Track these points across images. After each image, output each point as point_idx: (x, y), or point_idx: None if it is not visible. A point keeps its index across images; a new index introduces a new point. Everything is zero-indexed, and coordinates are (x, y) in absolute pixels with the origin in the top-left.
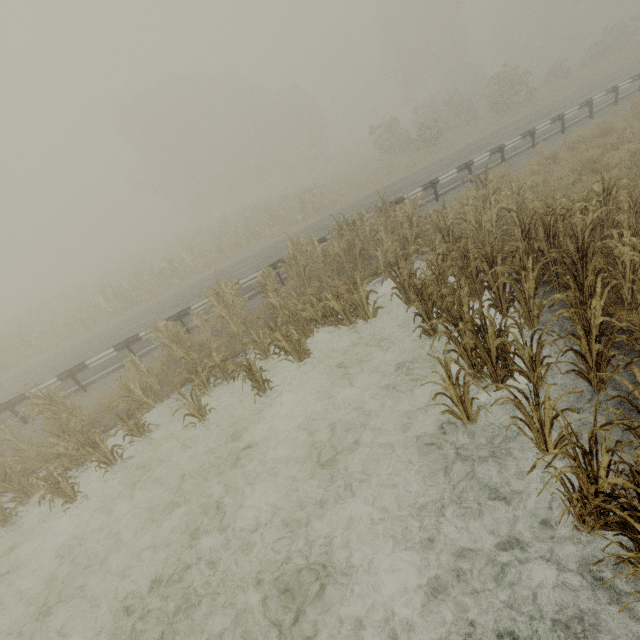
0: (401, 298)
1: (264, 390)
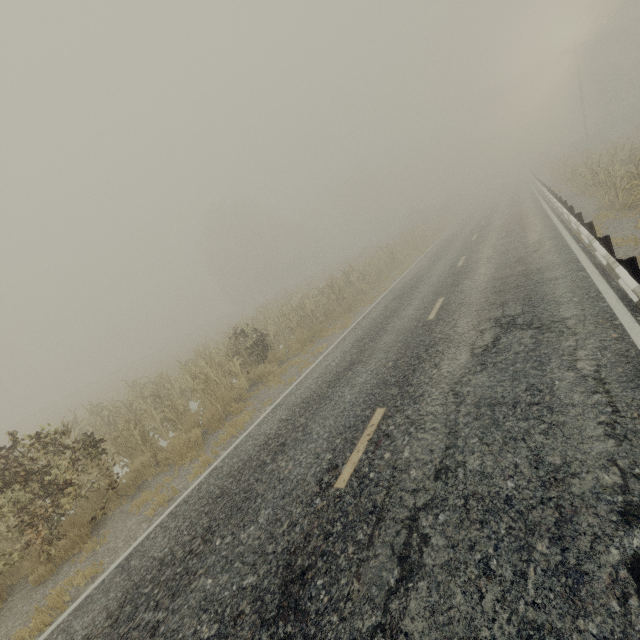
0: None
1: None
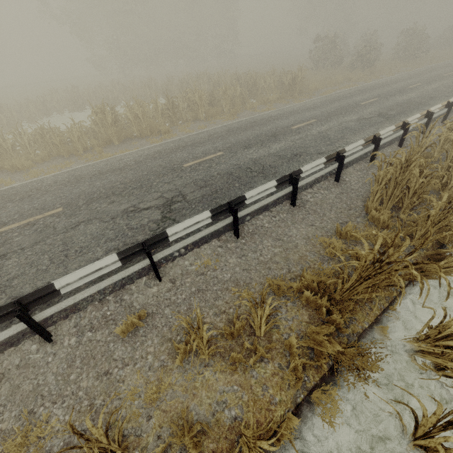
0: None
1: None
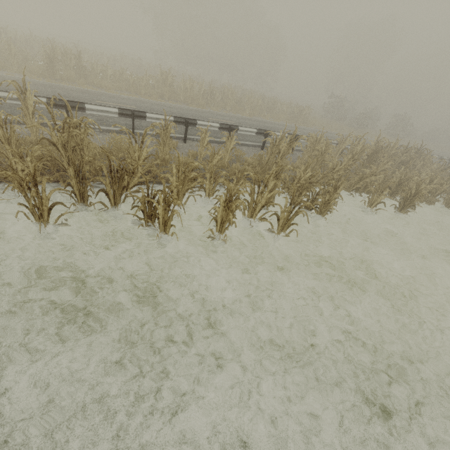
0: (448, 202)
1: (402, 210)
